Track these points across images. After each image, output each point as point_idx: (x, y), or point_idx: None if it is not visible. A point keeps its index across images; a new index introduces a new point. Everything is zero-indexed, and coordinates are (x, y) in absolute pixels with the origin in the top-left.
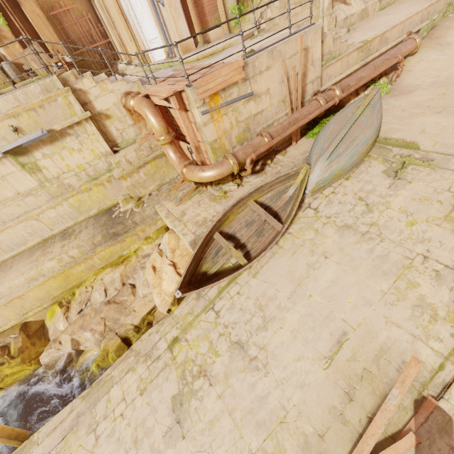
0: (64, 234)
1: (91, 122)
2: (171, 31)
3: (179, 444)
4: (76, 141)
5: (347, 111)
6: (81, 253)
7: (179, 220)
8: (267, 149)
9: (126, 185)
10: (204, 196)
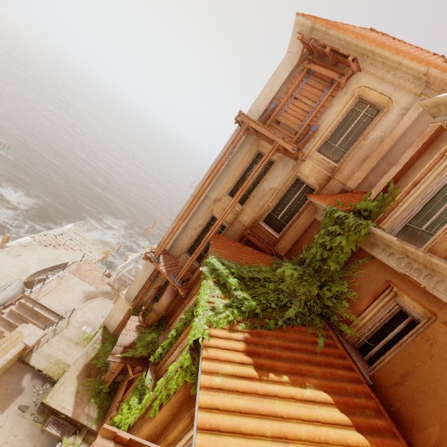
0: None
1: None
2: None
3: (57, 254)
4: None
5: (0, 298)
6: None
7: None
8: None
9: None
10: None
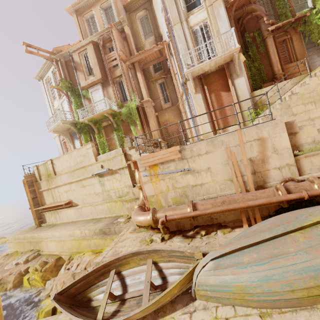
0: (98, 220)
1: (127, 169)
2: (200, 128)
3: None
4: (120, 176)
5: (304, 211)
6: (89, 234)
7: (116, 243)
8: (183, 217)
9: (127, 206)
10: (144, 235)
